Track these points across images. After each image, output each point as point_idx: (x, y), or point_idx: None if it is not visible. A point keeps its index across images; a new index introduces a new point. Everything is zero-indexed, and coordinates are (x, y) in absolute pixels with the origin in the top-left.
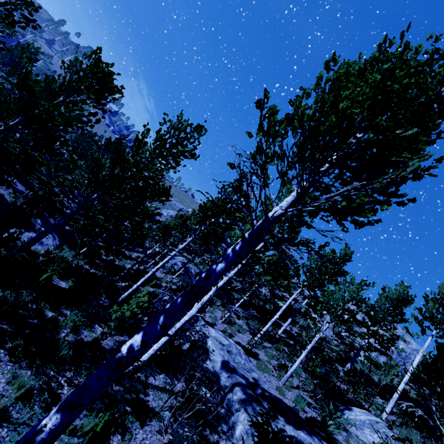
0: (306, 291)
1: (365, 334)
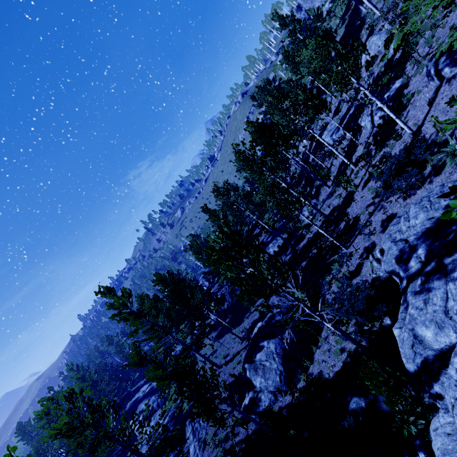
0: None
1: None
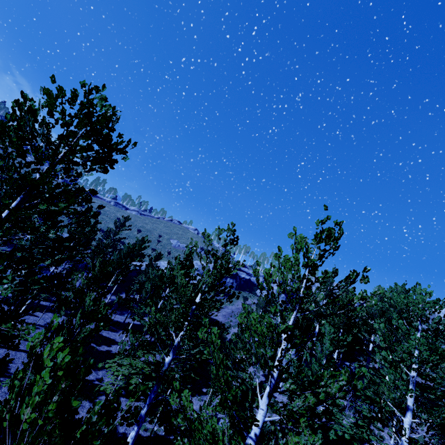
0: None
1: None
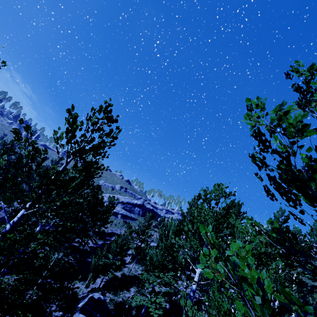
0: None
1: None
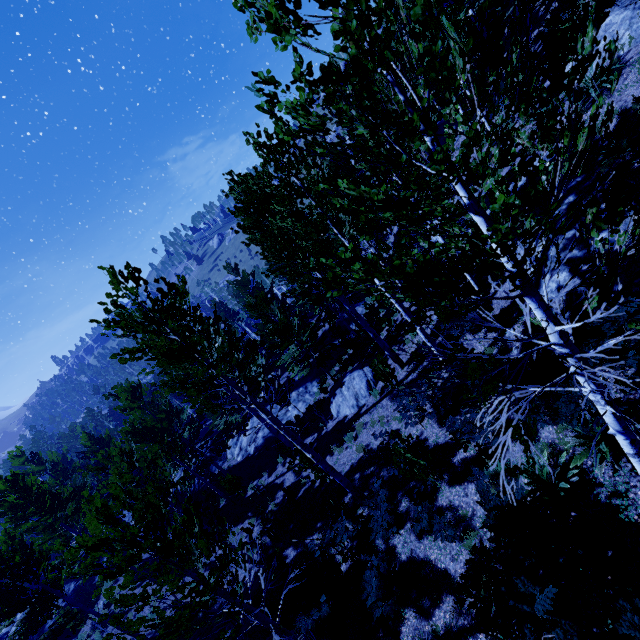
0: None
1: None
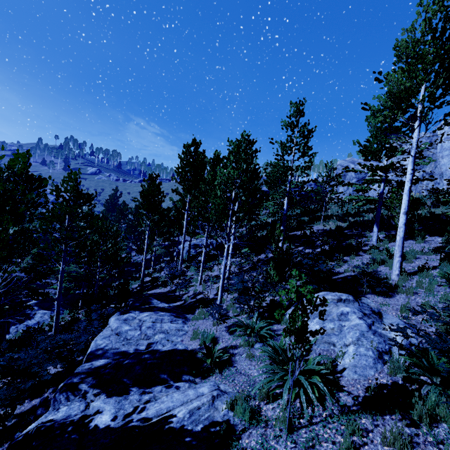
0: (356, 167)
1: (372, 180)
